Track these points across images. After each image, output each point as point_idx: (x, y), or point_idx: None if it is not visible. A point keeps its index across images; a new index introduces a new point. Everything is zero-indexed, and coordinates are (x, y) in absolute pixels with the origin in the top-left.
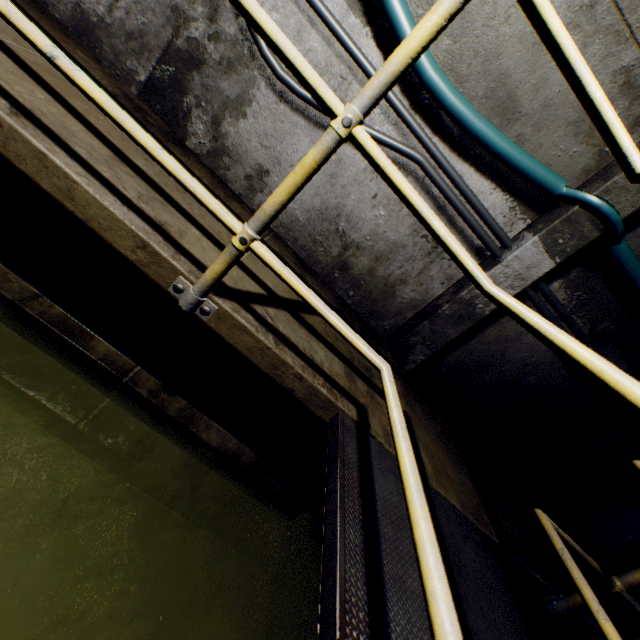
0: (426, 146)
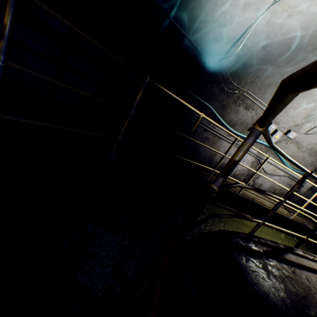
0: (289, 175)
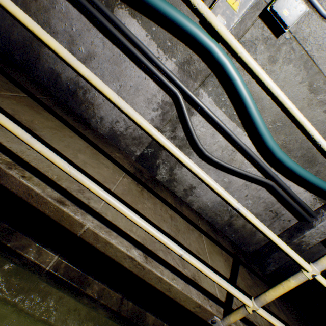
0: (274, 178)
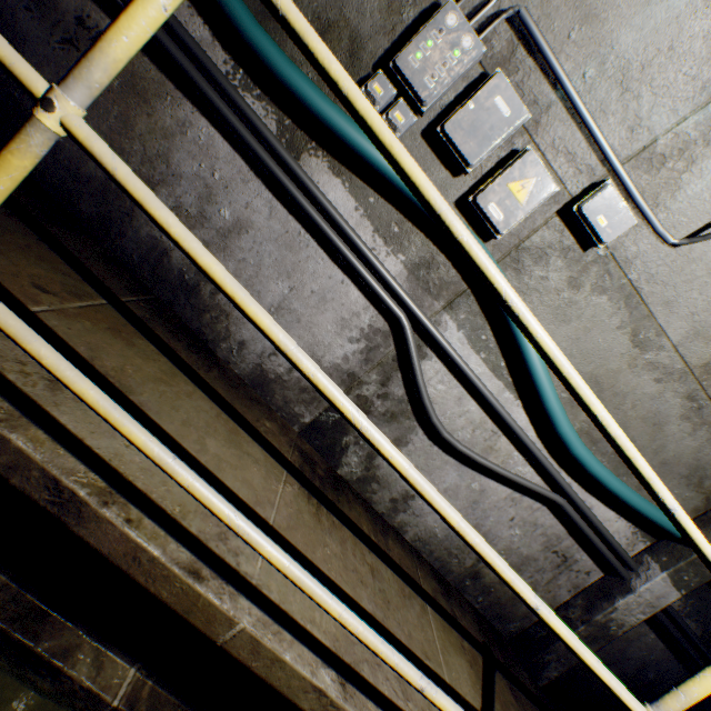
0: (566, 491)
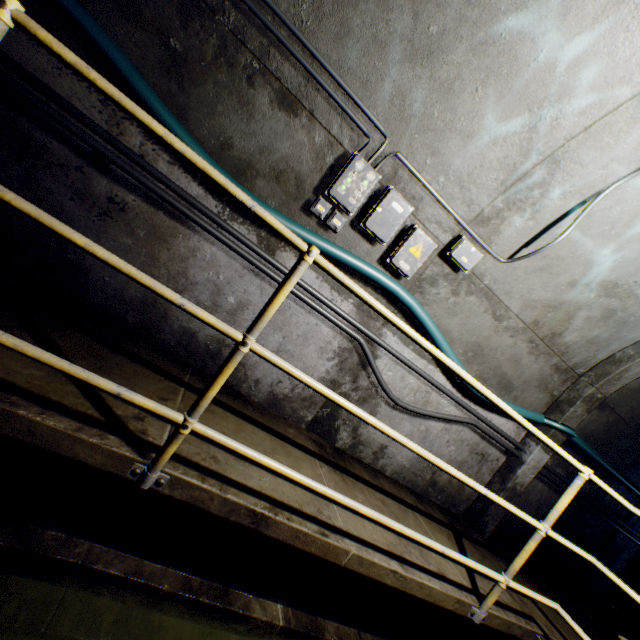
0: (476, 415)
